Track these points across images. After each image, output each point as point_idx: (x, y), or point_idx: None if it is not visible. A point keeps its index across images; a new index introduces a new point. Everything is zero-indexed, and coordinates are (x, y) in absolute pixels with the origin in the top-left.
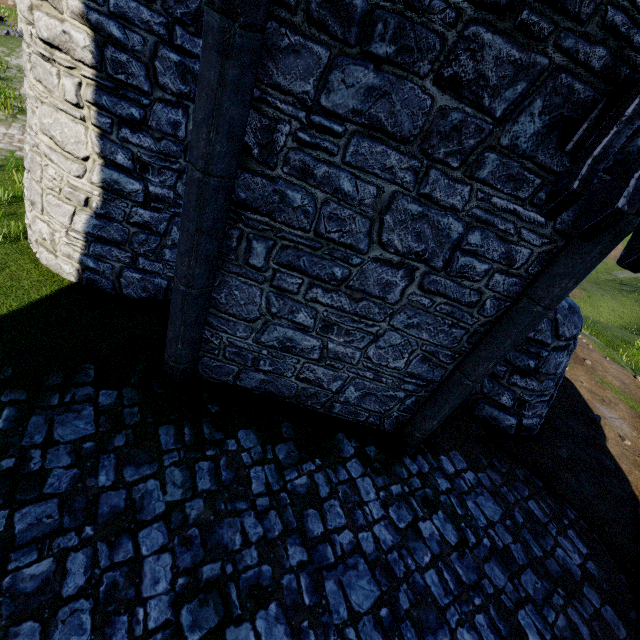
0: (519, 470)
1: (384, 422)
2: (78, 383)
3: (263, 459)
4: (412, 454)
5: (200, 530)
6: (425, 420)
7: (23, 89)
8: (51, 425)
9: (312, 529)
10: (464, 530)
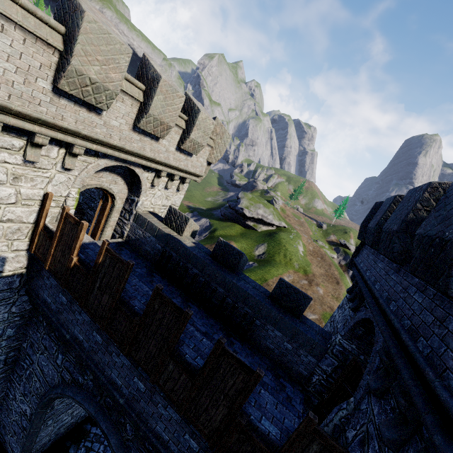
0: None
1: None
2: None
3: None
4: None
5: None
6: None
7: None
8: None
9: None
10: None
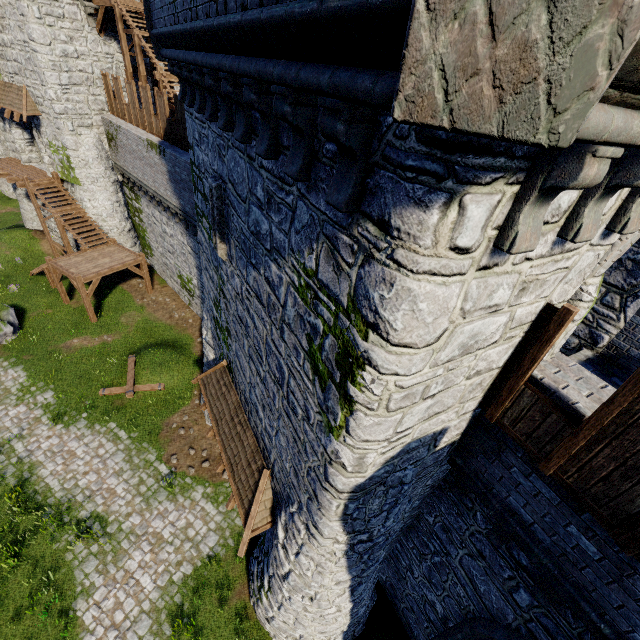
0: None
1: None
2: None
3: None
4: None
5: None
6: None
7: (49, 482)
8: None
9: None
10: None
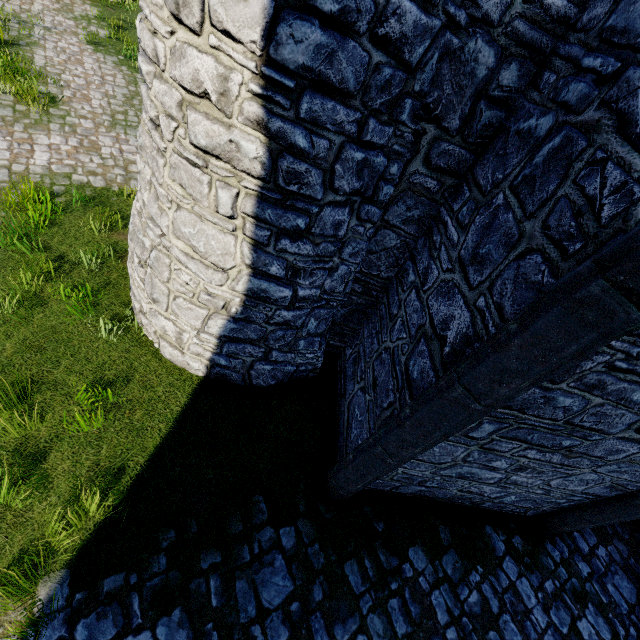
0: (638, 533)
1: (528, 511)
2: (257, 525)
3: (437, 580)
4: (551, 537)
5: None
6: (581, 521)
7: (36, 58)
8: (255, 589)
9: None
10: (613, 622)
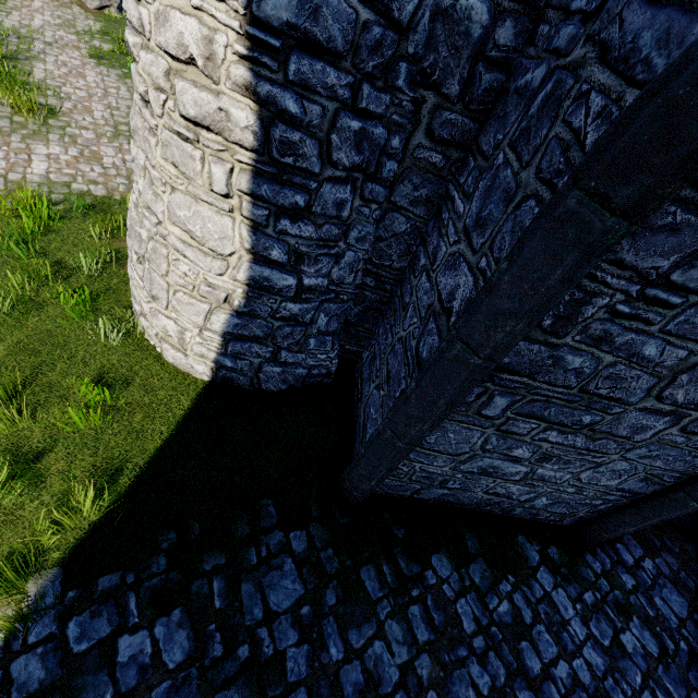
0: (689, 546)
1: (564, 519)
2: (265, 528)
3: (463, 588)
4: (591, 548)
5: (436, 692)
6: (620, 525)
7: (36, 71)
8: (262, 592)
9: (531, 666)
10: (661, 635)
